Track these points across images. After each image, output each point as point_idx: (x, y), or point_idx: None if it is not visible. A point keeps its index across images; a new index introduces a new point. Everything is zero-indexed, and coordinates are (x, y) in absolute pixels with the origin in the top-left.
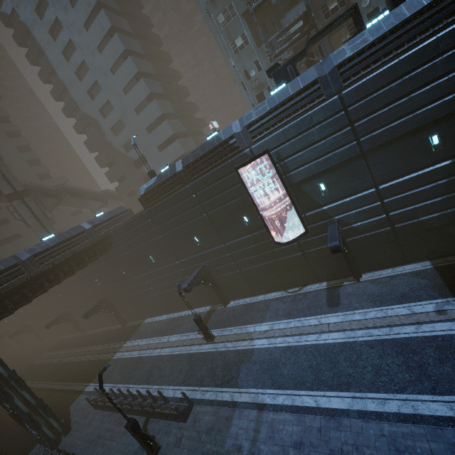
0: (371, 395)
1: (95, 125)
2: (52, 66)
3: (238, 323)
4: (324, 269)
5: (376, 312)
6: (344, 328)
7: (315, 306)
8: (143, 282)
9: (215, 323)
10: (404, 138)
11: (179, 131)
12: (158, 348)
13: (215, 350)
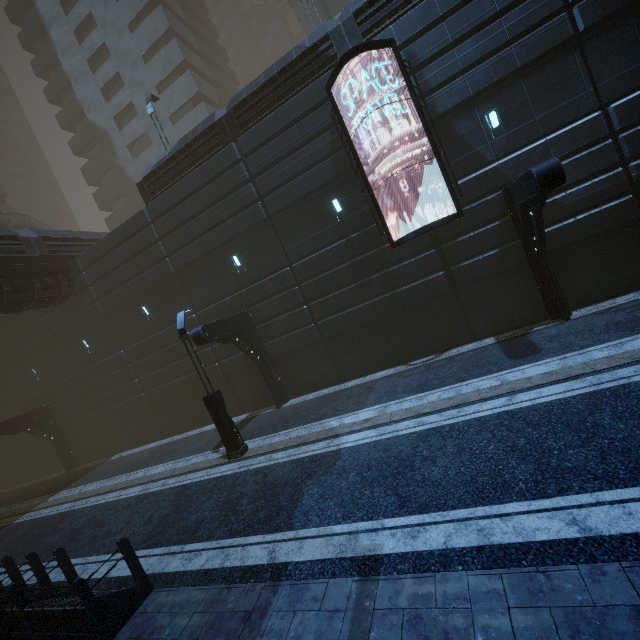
0: None
1: (104, 140)
2: (55, 51)
3: (304, 421)
4: (488, 309)
5: None
6: (575, 373)
7: (480, 365)
8: (123, 367)
9: (252, 432)
10: None
11: None
12: (117, 489)
13: (245, 468)
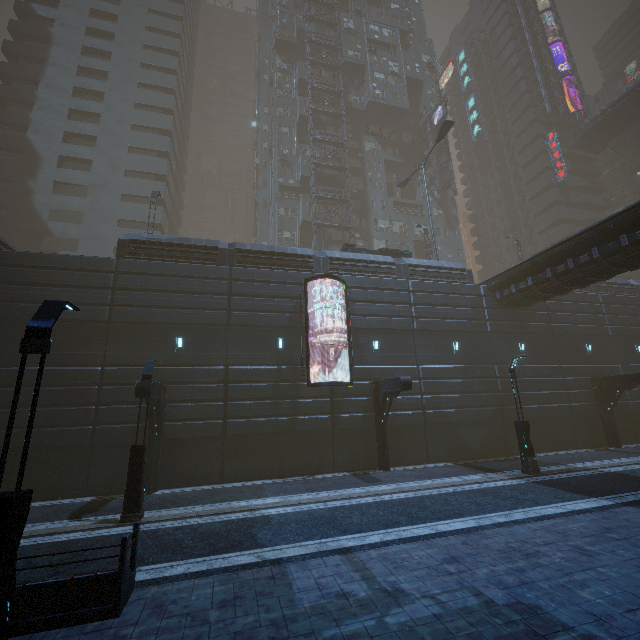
0: (491, 514)
1: (30, 160)
2: (39, 78)
3: (202, 502)
4: (348, 451)
5: (431, 481)
6: (406, 489)
7: (348, 483)
8: None
9: None
10: (440, 335)
11: None
12: None
13: (157, 527)
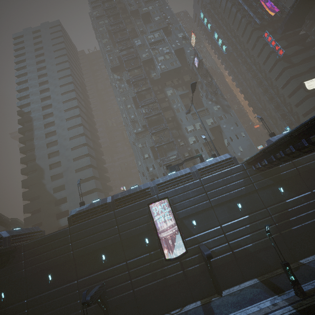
0: None
1: (40, 172)
2: (33, 137)
3: None
4: (197, 288)
5: (240, 313)
6: None
7: None
8: (21, 311)
9: None
10: (228, 202)
11: (99, 187)
12: None
13: None
